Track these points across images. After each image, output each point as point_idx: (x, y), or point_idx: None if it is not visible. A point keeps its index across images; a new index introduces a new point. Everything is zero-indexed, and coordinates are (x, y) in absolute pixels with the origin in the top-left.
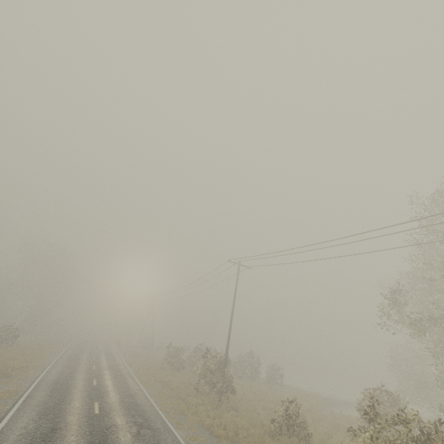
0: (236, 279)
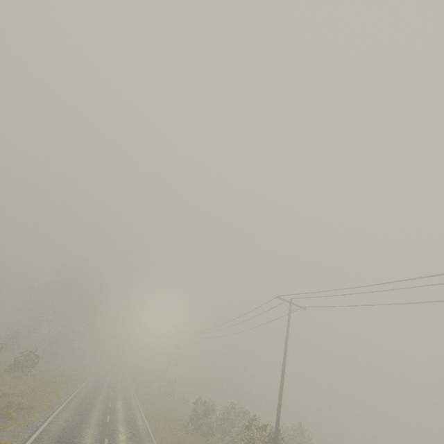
0: (288, 322)
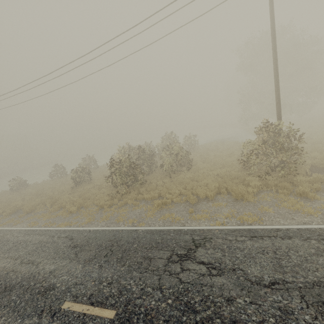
0: None
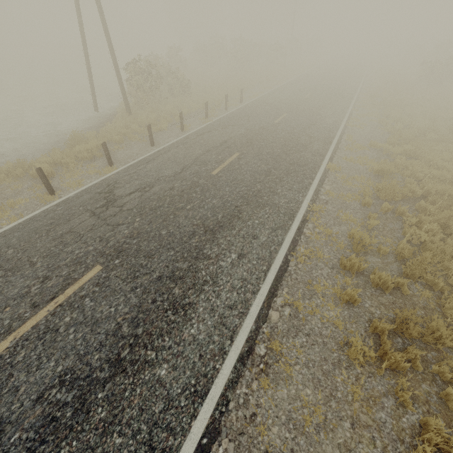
0: None
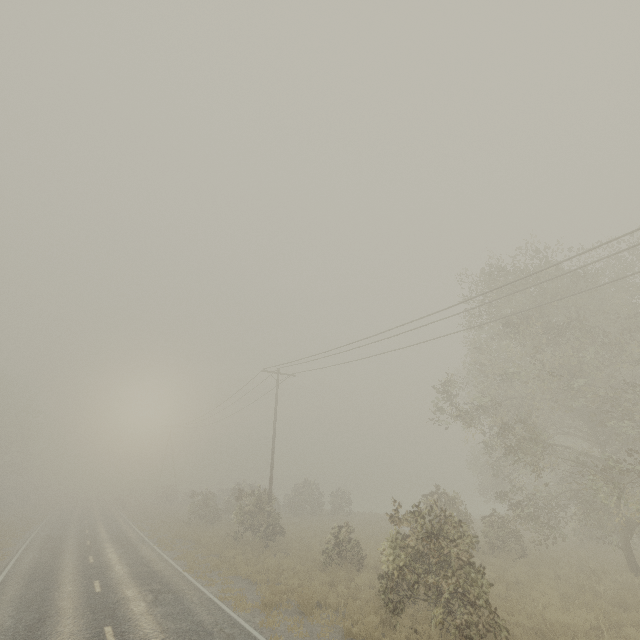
0: (276, 393)
